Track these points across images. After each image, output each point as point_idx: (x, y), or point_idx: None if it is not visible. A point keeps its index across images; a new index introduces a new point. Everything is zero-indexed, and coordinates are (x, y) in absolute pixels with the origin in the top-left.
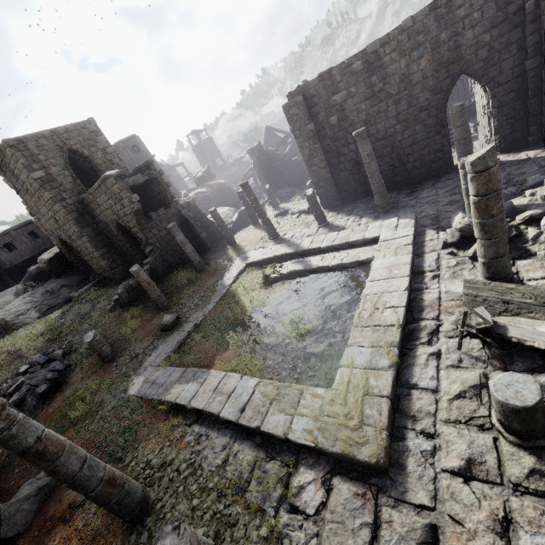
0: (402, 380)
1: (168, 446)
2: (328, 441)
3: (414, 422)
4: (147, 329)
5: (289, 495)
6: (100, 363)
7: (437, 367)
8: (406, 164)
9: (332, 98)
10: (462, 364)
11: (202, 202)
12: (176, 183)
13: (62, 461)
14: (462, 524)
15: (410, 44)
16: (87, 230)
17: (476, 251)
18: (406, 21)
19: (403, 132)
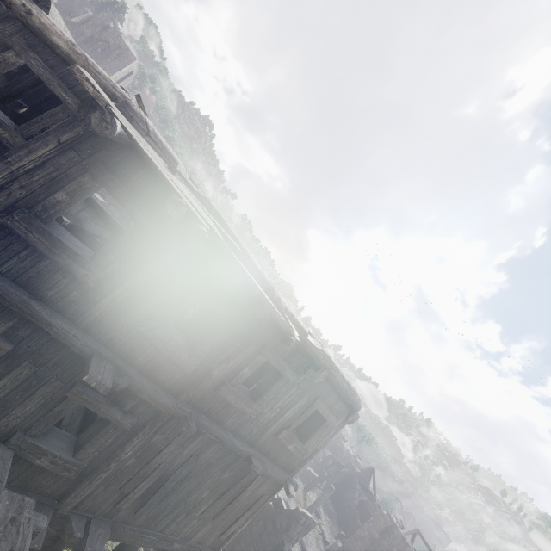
0: None
1: None
2: None
3: None
4: None
5: None
6: None
7: None
8: None
9: (396, 549)
10: None
11: None
12: None
13: None
14: None
15: None
16: None
17: None
18: None
19: None
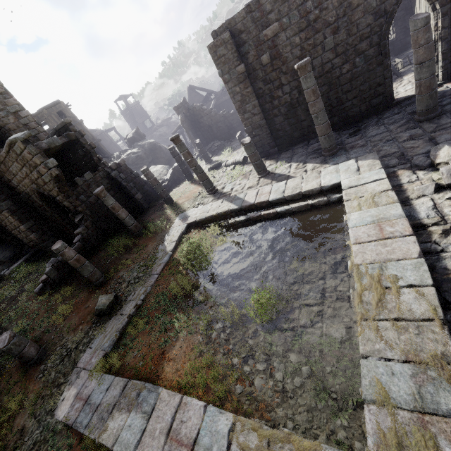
0: None
1: None
2: None
3: None
4: (81, 313)
5: None
6: (25, 366)
7: None
8: (344, 103)
9: (262, 32)
10: None
11: (135, 162)
12: (110, 147)
13: None
14: None
15: None
16: (6, 203)
17: None
18: None
19: (341, 66)
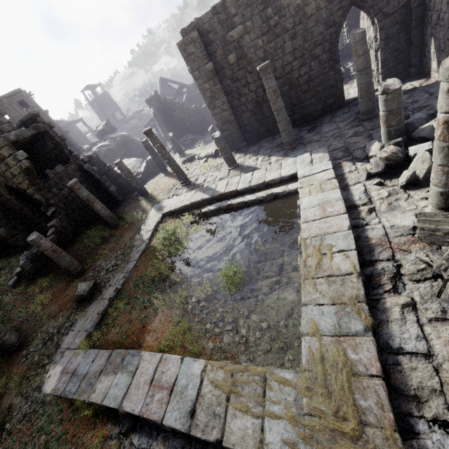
0: (381, 343)
1: None
2: None
3: (420, 407)
4: (61, 301)
5: None
6: (6, 353)
7: (418, 322)
8: (304, 102)
9: (228, 34)
10: None
11: (107, 155)
12: (78, 139)
13: None
14: None
15: None
16: None
17: (408, 179)
18: None
19: (299, 69)
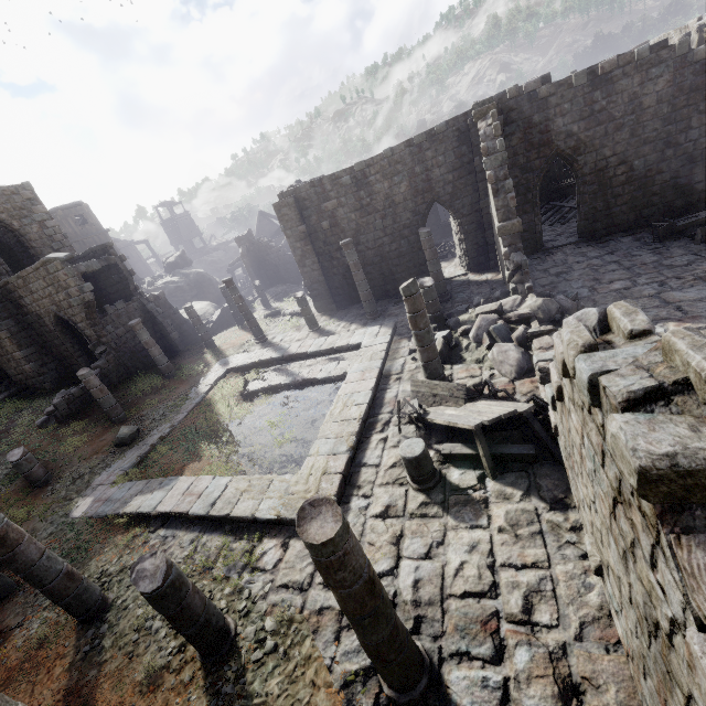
0: (356, 461)
1: (128, 554)
2: (289, 512)
3: (358, 490)
4: (96, 445)
5: (253, 559)
6: (28, 489)
7: (383, 448)
8: (395, 274)
9: (324, 204)
10: (400, 444)
11: (173, 294)
12: (136, 266)
13: (22, 549)
14: (374, 544)
15: (392, 170)
16: (8, 322)
17: None
18: (387, 151)
19: (390, 244)
